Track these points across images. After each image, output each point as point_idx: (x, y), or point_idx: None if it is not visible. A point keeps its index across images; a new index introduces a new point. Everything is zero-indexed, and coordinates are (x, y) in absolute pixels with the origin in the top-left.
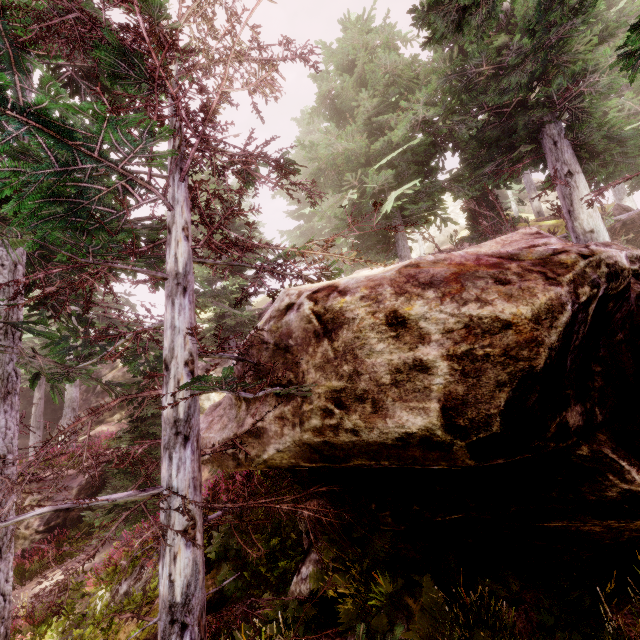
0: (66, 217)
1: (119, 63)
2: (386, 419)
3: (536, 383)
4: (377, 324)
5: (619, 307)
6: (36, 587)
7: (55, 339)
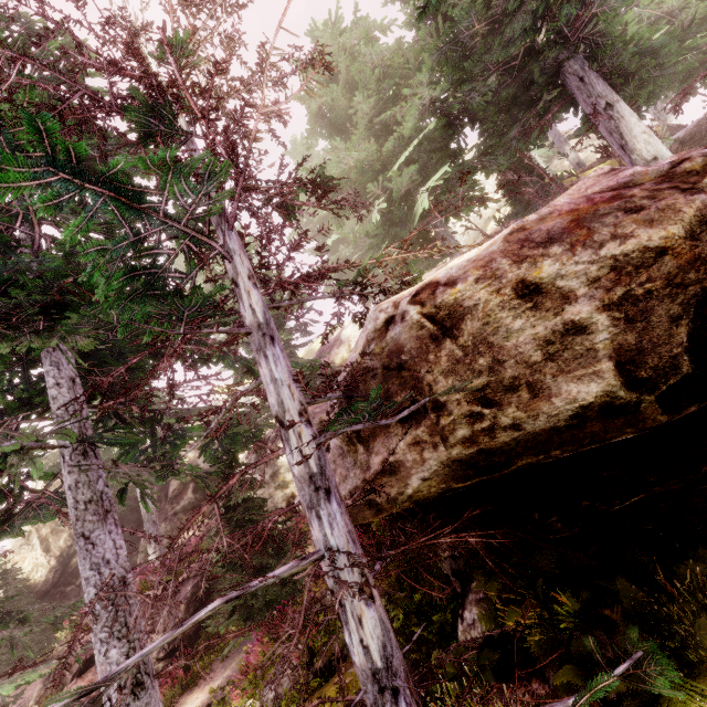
0: (146, 292)
1: (150, 120)
2: (551, 399)
3: None
4: (506, 301)
5: None
6: None
7: (113, 456)
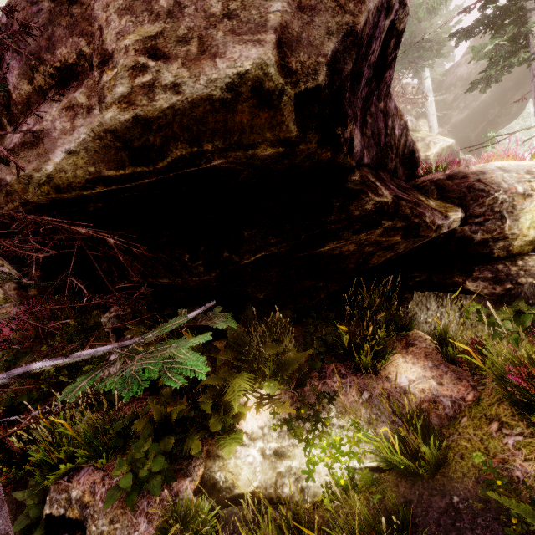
0: None
1: None
2: (216, 59)
3: (354, 47)
4: None
5: (391, 62)
6: None
7: None
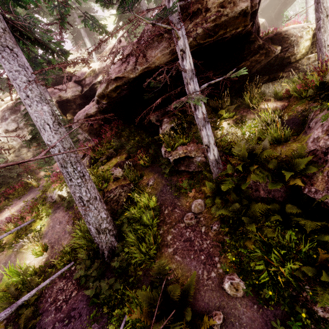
0: None
1: None
2: (237, 7)
3: None
4: None
5: None
6: (0, 219)
7: None
